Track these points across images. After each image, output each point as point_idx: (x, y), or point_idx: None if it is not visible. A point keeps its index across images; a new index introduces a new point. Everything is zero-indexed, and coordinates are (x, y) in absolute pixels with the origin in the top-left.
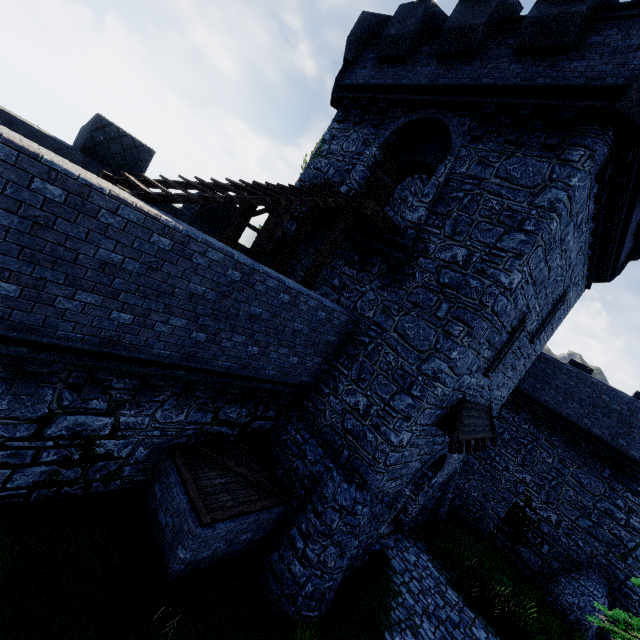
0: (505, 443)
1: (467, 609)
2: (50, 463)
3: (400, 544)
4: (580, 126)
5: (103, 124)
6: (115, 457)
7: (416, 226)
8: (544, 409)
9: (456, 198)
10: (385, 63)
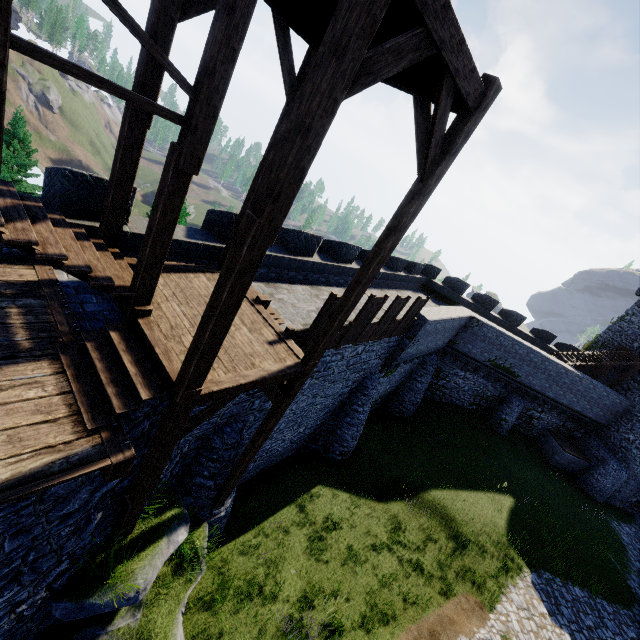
0: None
1: None
2: (522, 420)
3: None
4: None
5: (546, 332)
6: (533, 425)
7: None
8: None
9: None
10: None
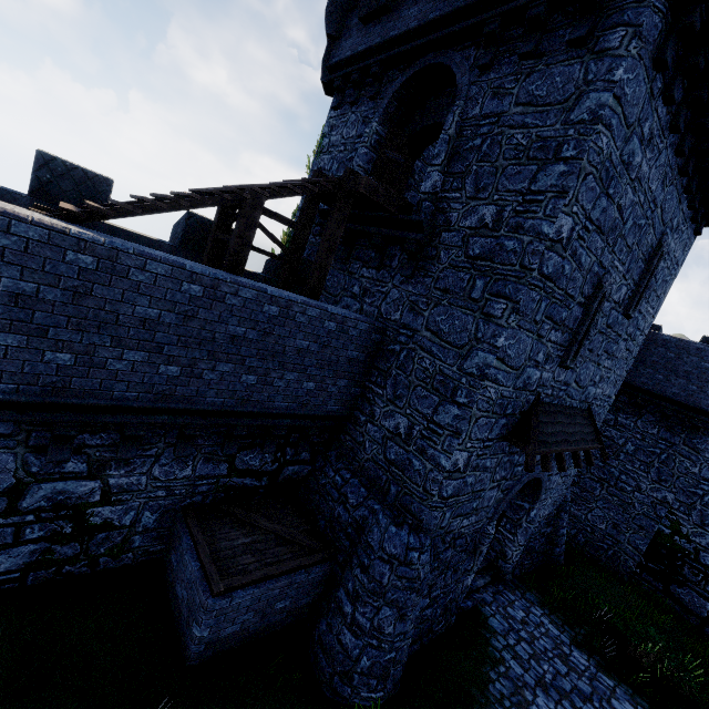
0: (630, 456)
1: (603, 675)
2: (38, 540)
3: (501, 598)
4: (614, 0)
5: (46, 160)
6: (117, 526)
7: (431, 196)
8: (674, 405)
9: (473, 148)
10: (370, 22)
